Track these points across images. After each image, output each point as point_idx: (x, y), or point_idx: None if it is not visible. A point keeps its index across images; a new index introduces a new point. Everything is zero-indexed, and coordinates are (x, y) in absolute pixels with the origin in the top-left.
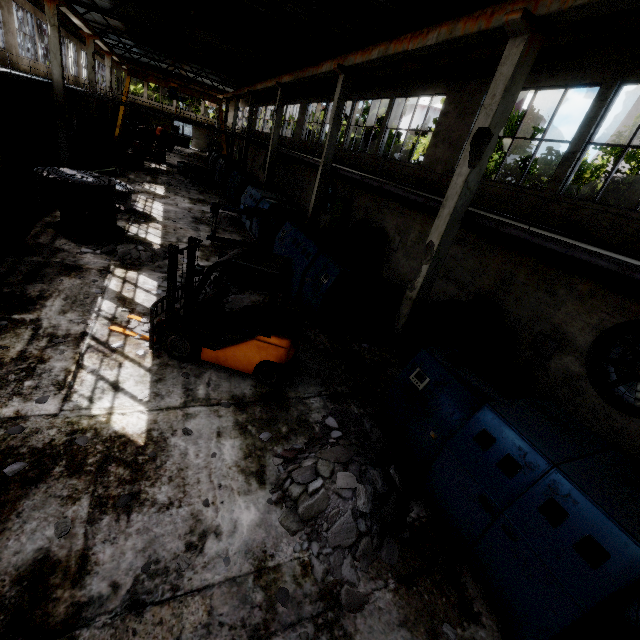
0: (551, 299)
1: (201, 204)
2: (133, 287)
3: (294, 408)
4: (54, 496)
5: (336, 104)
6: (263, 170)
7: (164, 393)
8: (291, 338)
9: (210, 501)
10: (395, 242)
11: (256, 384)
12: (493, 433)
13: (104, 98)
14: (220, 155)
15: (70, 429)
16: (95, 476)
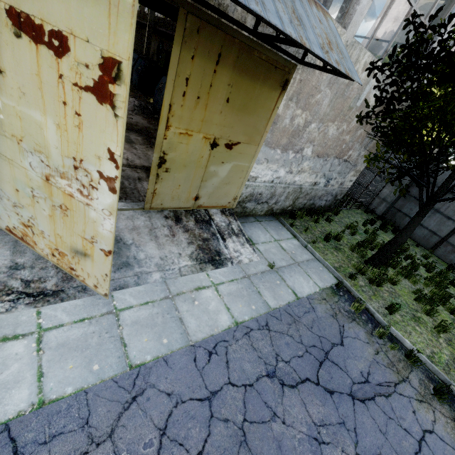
0: None
1: None
2: None
3: None
4: None
5: None
6: None
7: None
8: None
9: None
10: None
11: None
12: None
13: None
14: None
15: None
16: None
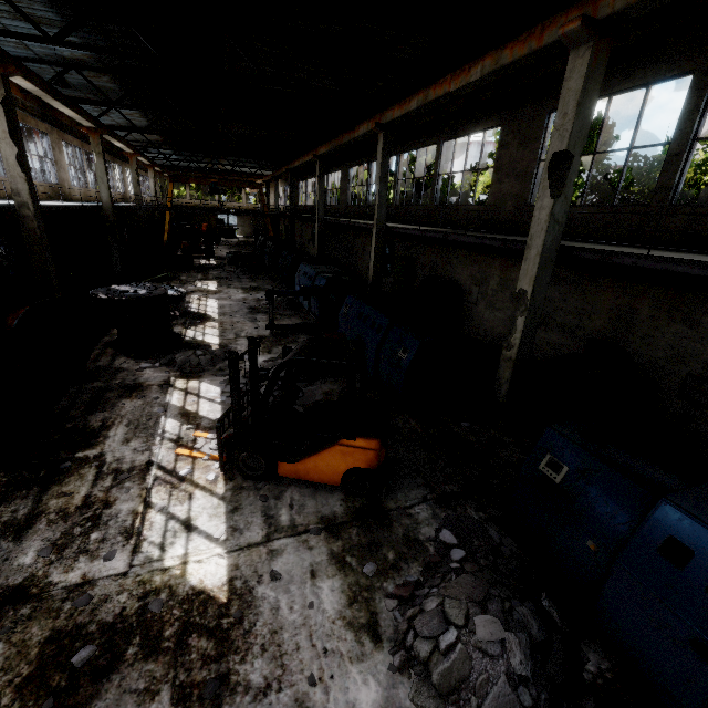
0: (694, 331)
1: (255, 292)
2: (196, 398)
3: (397, 523)
4: (129, 691)
5: (380, 163)
6: (312, 243)
7: (242, 526)
8: (380, 437)
9: (316, 676)
10: (473, 294)
11: (346, 497)
12: (686, 542)
13: (150, 208)
14: (267, 238)
15: (142, 591)
16: (174, 655)
